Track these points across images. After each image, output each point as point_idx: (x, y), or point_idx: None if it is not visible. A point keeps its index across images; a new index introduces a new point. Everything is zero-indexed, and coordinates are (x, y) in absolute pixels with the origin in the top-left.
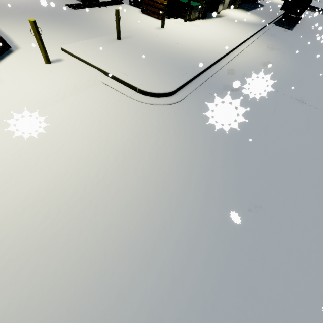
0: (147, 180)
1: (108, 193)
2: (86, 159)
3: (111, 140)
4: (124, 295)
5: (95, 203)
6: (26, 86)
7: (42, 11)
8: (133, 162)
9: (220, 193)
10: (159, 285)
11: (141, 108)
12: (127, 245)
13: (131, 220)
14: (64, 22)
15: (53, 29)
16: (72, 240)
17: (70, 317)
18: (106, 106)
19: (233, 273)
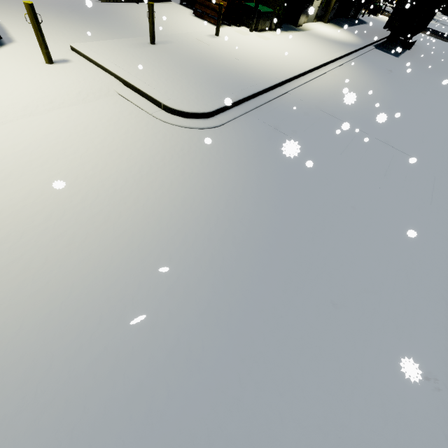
0: (149, 213)
1: (93, 222)
2: (72, 181)
3: (112, 162)
4: (84, 338)
5: (73, 232)
6: (12, 86)
7: (56, 0)
8: (136, 191)
9: (244, 237)
10: (133, 333)
11: (163, 129)
12: (103, 283)
13: (115, 256)
14: (84, 17)
15: (66, 23)
16: (31, 270)
17: (7, 355)
18: (116, 121)
19: (236, 330)
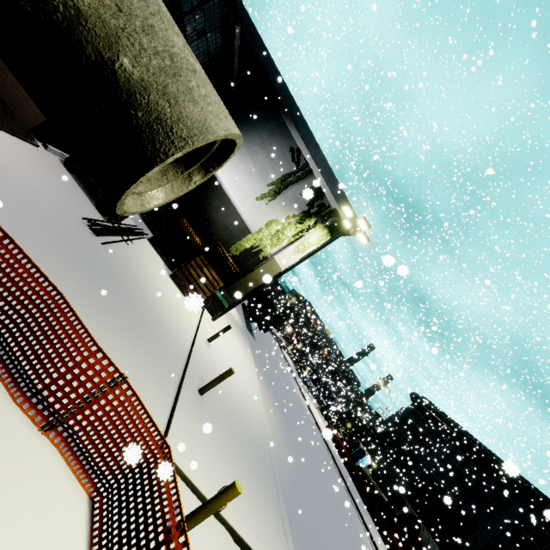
0: None
1: None
2: None
3: None
4: None
5: None
6: None
7: (51, 228)
8: None
9: None
10: None
11: None
12: None
13: None
14: (109, 303)
15: (105, 335)
16: None
17: None
18: None
19: None
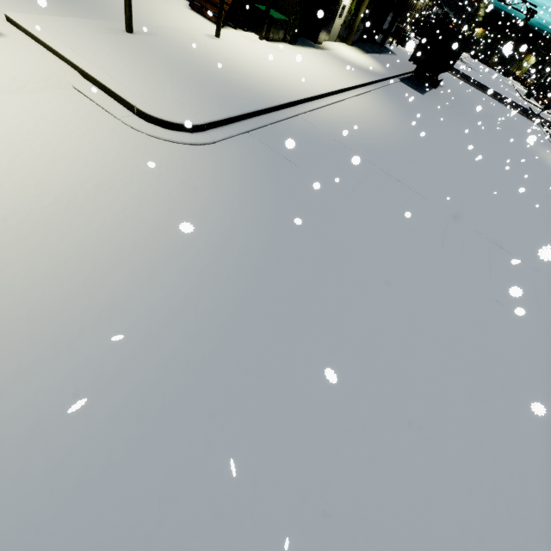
0: (104, 241)
1: (19, 247)
2: None
3: (57, 173)
4: None
5: None
6: None
7: None
8: (89, 211)
9: (230, 275)
10: (66, 388)
11: (135, 138)
12: (27, 326)
13: (49, 291)
14: None
15: None
16: None
17: None
18: (67, 122)
19: (208, 381)
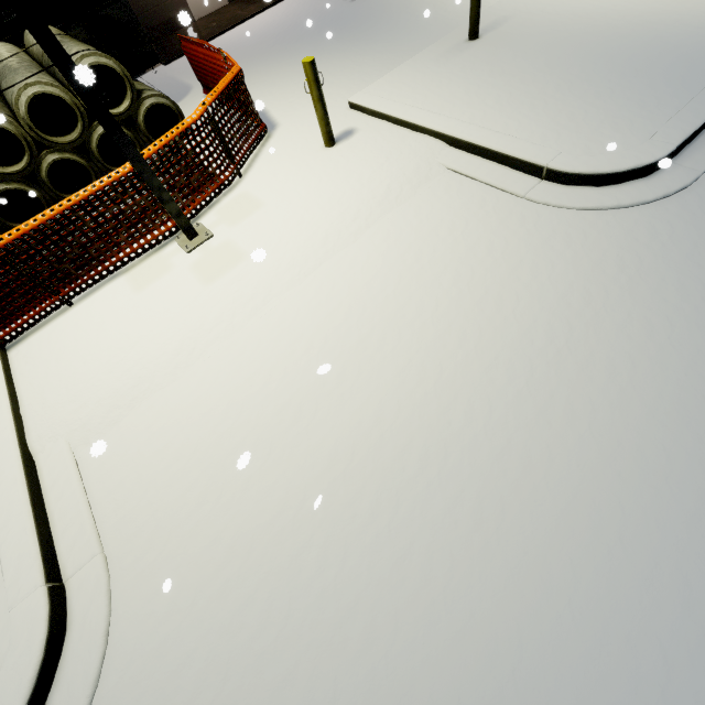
0: (611, 449)
1: (502, 471)
2: (437, 376)
3: (489, 324)
4: None
5: (475, 495)
6: (300, 206)
7: (302, 28)
8: (561, 390)
9: None
10: None
11: (560, 224)
12: (578, 634)
13: (578, 562)
14: (346, 39)
15: (327, 62)
16: (435, 581)
17: None
18: (464, 230)
19: None
